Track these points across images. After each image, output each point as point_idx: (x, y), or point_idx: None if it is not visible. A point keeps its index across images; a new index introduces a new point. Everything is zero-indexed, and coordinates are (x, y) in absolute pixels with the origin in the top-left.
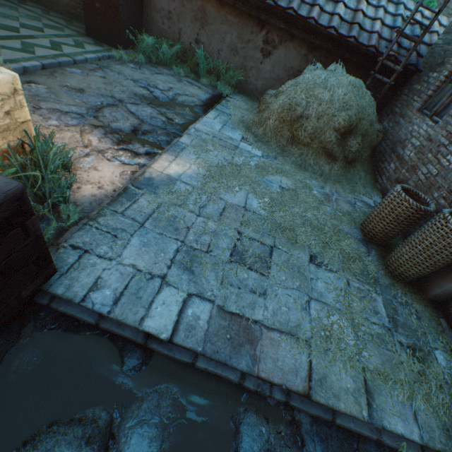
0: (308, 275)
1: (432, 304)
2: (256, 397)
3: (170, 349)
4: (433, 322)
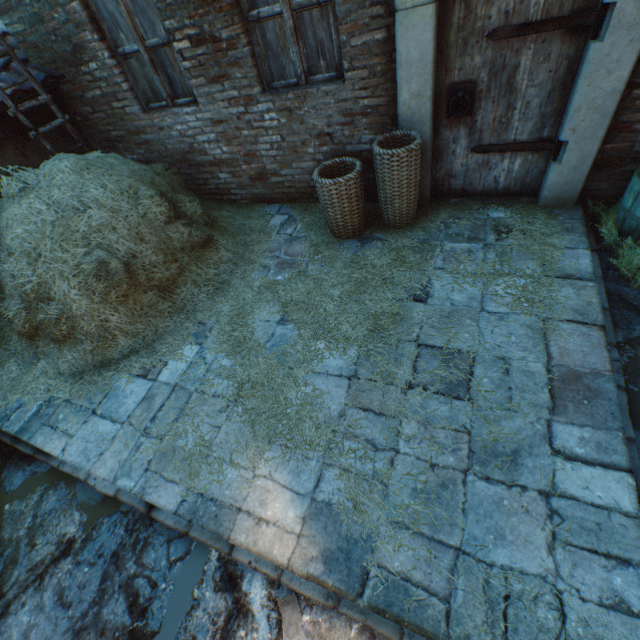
0: (449, 307)
1: (434, 203)
2: (627, 376)
3: (635, 472)
4: (457, 208)
